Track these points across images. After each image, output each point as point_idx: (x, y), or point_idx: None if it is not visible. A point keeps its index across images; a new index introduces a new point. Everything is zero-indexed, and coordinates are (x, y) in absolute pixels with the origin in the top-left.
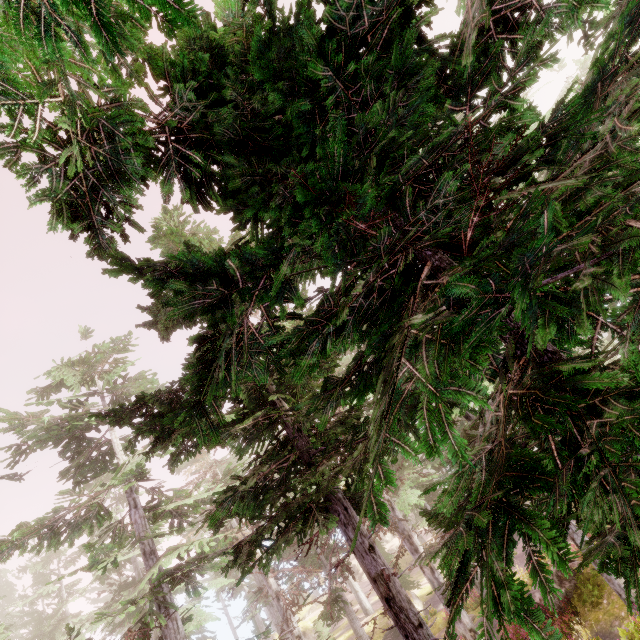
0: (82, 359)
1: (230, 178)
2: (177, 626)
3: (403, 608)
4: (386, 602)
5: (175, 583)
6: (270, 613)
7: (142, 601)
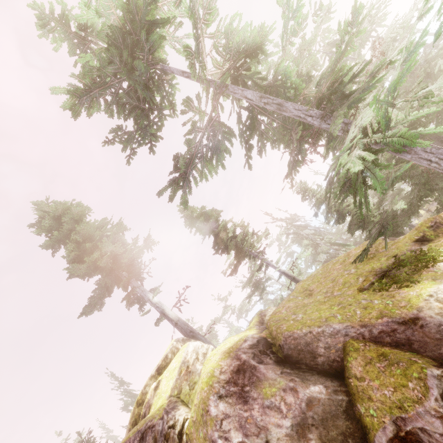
0: None
1: None
2: None
3: None
4: None
5: None
6: None
7: None
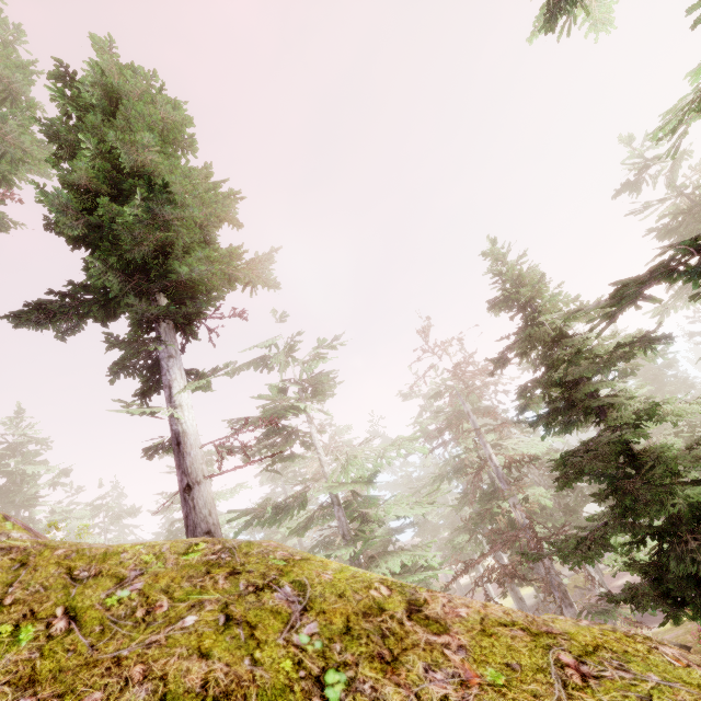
0: (291, 346)
1: None
2: None
3: None
4: None
5: None
6: None
7: None
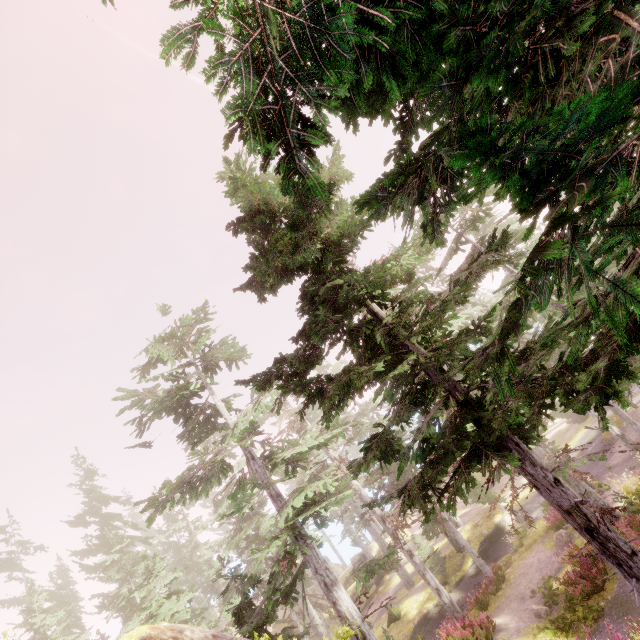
0: (170, 334)
1: (447, 30)
2: (316, 553)
3: (610, 538)
4: (587, 533)
5: (305, 519)
6: (369, 531)
7: (284, 536)
